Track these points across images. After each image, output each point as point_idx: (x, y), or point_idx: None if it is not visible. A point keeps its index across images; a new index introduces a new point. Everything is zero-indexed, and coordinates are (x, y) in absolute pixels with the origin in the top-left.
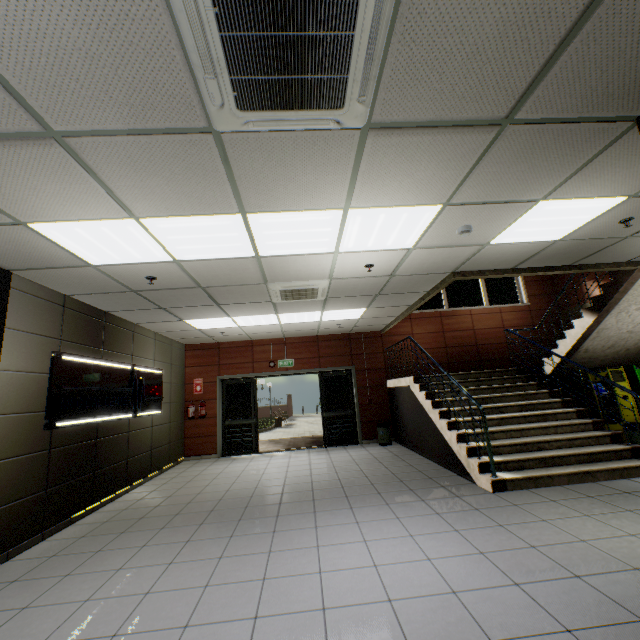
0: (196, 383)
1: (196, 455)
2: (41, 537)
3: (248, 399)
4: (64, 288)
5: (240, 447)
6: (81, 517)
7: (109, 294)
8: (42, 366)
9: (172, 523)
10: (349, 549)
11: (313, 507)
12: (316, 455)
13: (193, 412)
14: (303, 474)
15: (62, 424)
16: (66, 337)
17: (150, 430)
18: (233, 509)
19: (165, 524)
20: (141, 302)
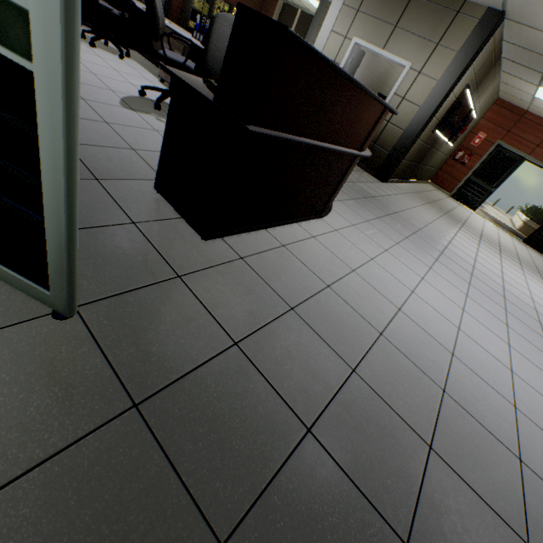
0: (478, 136)
1: (437, 185)
2: (396, 181)
3: (502, 172)
4: (510, 37)
5: (465, 200)
6: (402, 182)
7: (529, 52)
8: (457, 93)
9: (447, 216)
10: (540, 288)
11: (519, 263)
12: (516, 242)
13: (459, 156)
14: (509, 245)
15: (436, 132)
16: (476, 75)
17: (439, 155)
18: (474, 231)
19: (443, 214)
20: (538, 65)
